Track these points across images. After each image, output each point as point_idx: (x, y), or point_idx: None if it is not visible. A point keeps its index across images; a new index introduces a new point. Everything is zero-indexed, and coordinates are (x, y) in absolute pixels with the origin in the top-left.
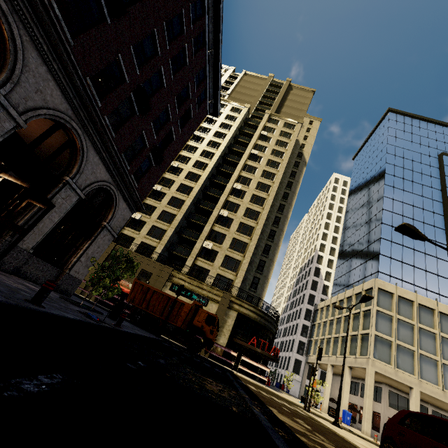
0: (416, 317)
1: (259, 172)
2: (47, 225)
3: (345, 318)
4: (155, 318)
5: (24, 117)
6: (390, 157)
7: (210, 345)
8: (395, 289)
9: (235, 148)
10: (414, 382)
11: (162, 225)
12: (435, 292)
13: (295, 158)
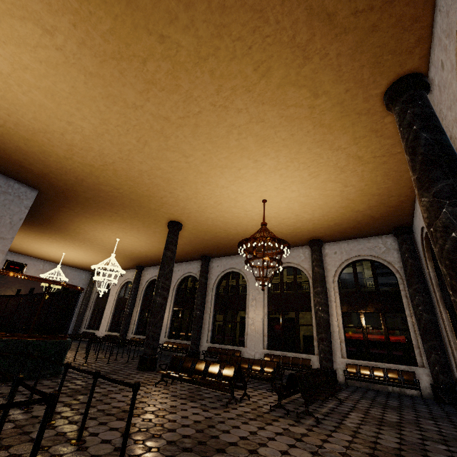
0: None
1: None
2: None
3: None
4: None
5: None
6: None
7: None
8: None
9: None
10: None
11: None
12: None
13: None
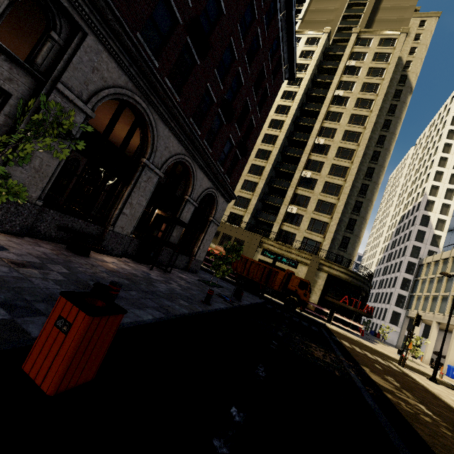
0: None
1: (345, 118)
2: (181, 232)
3: None
4: (255, 283)
5: (162, 170)
6: None
7: (304, 305)
8: None
9: (314, 93)
10: None
11: (246, 194)
12: None
13: (395, 86)
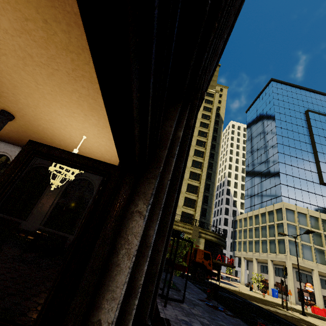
0: (309, 224)
1: (196, 132)
2: None
3: (262, 227)
4: None
5: None
6: (277, 114)
7: (211, 274)
8: (295, 207)
9: None
10: (314, 266)
11: None
12: (315, 205)
13: (215, 118)
